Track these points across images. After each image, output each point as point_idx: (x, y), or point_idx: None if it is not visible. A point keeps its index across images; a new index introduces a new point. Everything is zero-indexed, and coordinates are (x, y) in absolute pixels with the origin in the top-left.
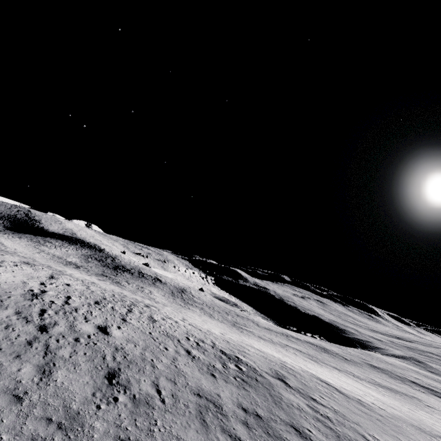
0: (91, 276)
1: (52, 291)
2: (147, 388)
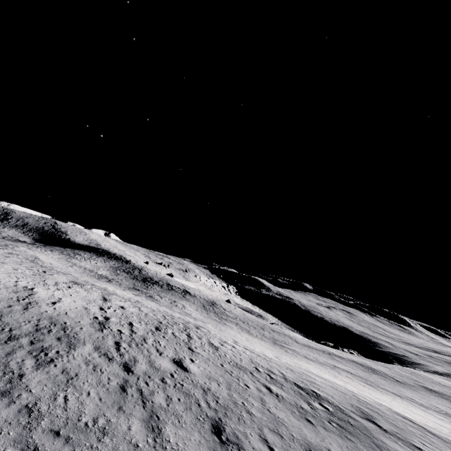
0: (126, 291)
1: (113, 318)
2: (259, 446)
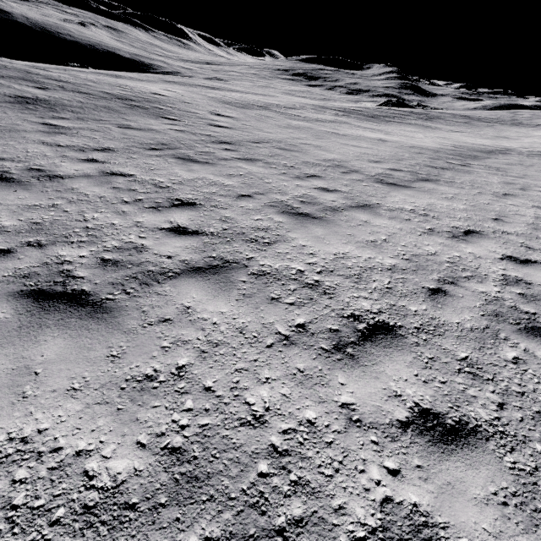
0: None
1: None
2: None
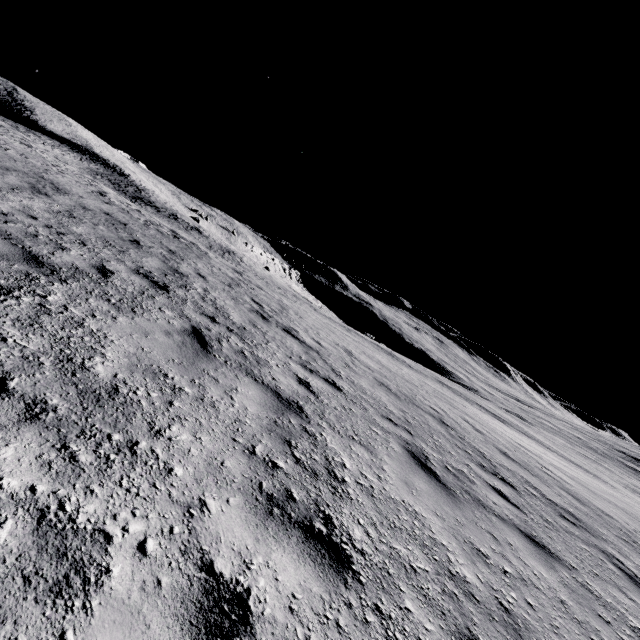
0: None
1: None
2: None
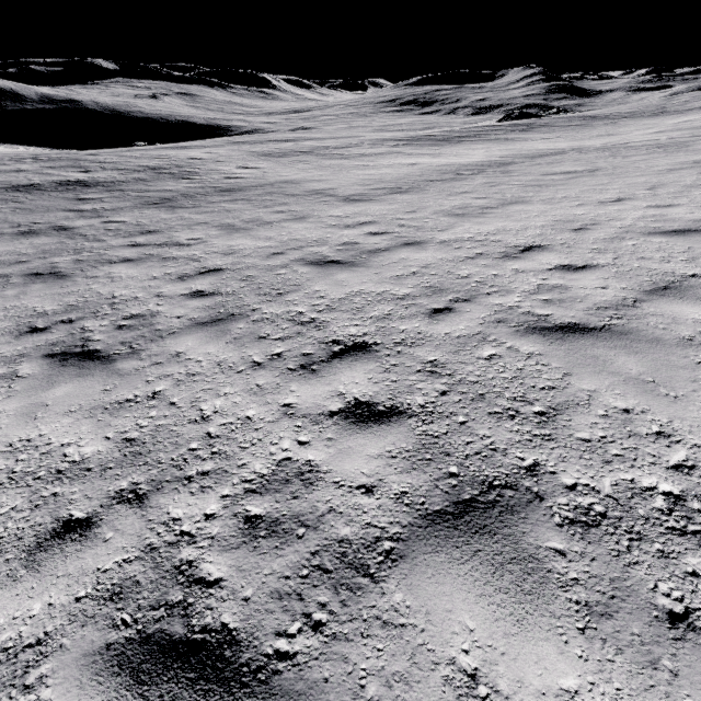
0: None
1: None
2: None
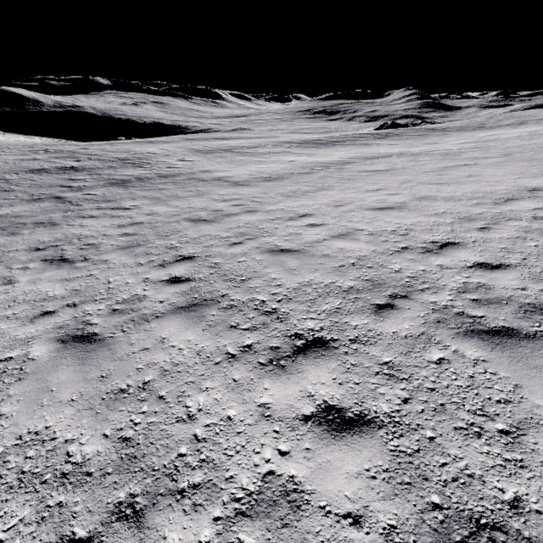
0: None
1: None
2: None
